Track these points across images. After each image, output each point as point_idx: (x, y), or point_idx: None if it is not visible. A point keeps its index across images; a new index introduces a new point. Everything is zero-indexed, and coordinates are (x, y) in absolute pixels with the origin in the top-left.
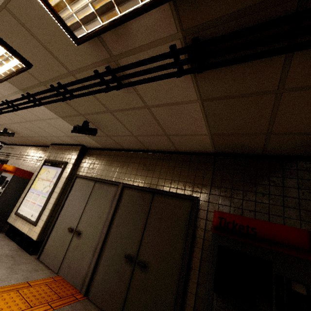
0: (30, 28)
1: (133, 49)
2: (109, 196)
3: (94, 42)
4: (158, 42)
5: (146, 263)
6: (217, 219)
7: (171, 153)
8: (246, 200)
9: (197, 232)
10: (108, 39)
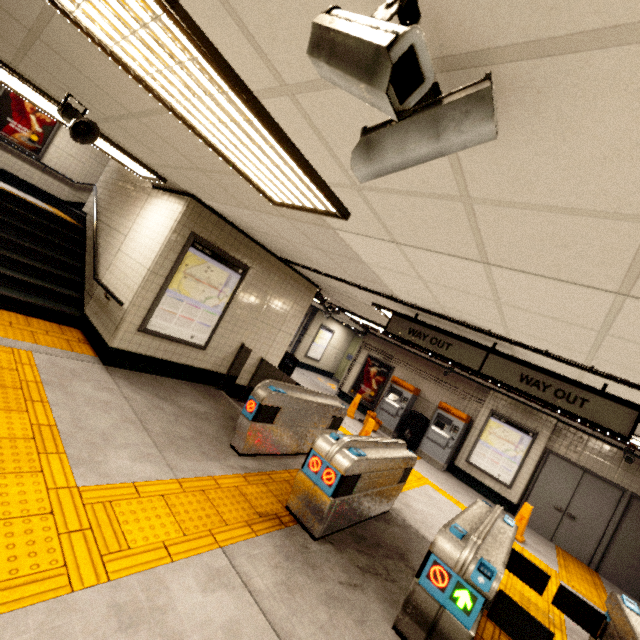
0: None
1: None
2: (610, 496)
3: None
4: None
5: None
6: None
7: None
8: None
9: None
10: None
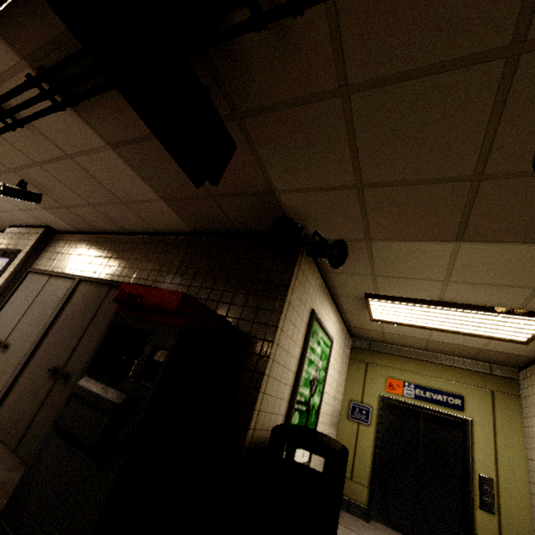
0: None
1: None
2: (60, 294)
3: None
4: (14, 70)
5: (71, 374)
6: (117, 292)
7: (149, 235)
8: (203, 288)
9: None
10: None
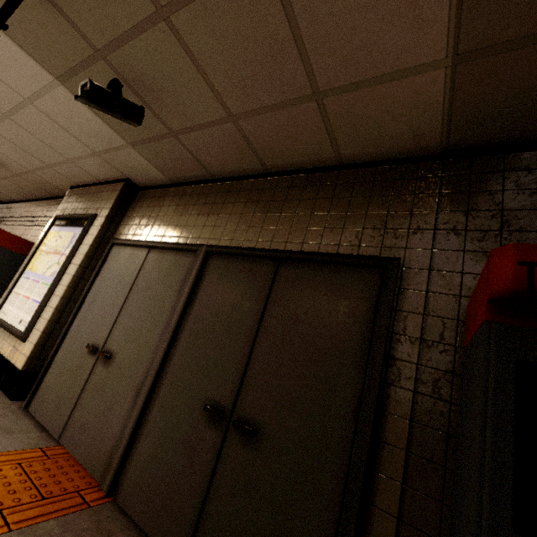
0: None
1: None
2: (176, 275)
3: None
4: None
5: (256, 424)
6: (514, 271)
7: (323, 171)
8: None
9: (397, 346)
10: None
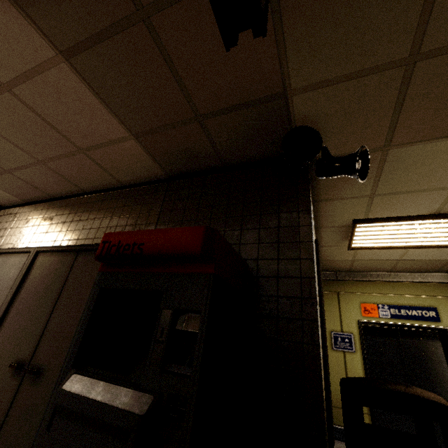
0: None
1: None
2: (14, 272)
3: None
4: None
5: (42, 366)
6: (100, 246)
7: (114, 190)
8: None
9: None
10: None
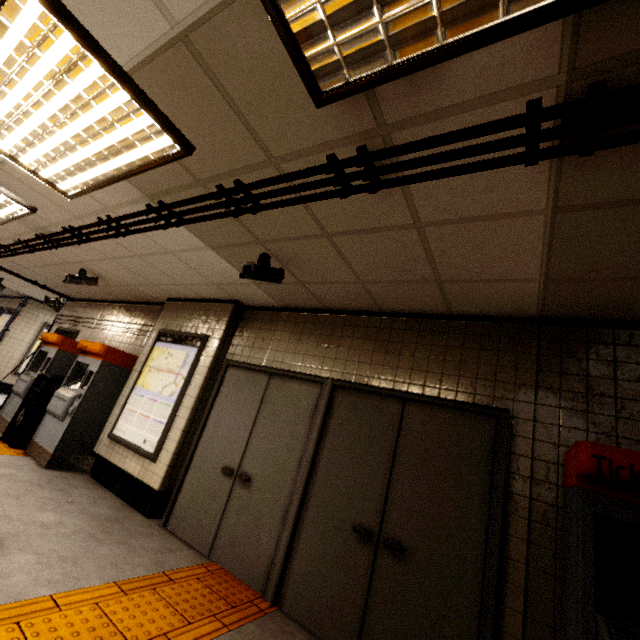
0: (220, 78)
1: (436, 111)
2: (304, 404)
3: (352, 99)
4: (503, 95)
5: (403, 543)
6: (590, 460)
7: (435, 318)
8: (624, 419)
9: (512, 482)
10: (386, 93)
